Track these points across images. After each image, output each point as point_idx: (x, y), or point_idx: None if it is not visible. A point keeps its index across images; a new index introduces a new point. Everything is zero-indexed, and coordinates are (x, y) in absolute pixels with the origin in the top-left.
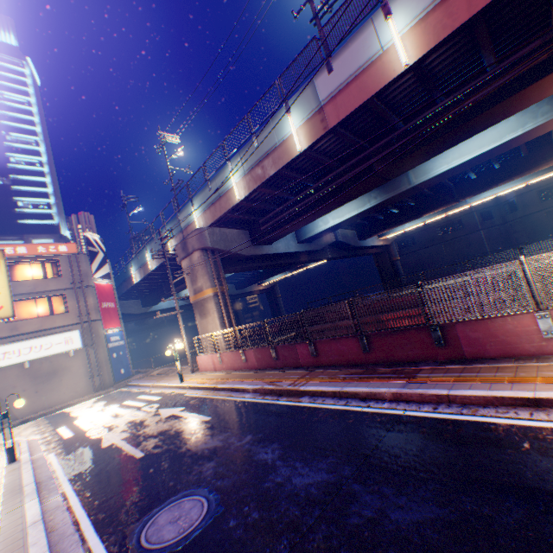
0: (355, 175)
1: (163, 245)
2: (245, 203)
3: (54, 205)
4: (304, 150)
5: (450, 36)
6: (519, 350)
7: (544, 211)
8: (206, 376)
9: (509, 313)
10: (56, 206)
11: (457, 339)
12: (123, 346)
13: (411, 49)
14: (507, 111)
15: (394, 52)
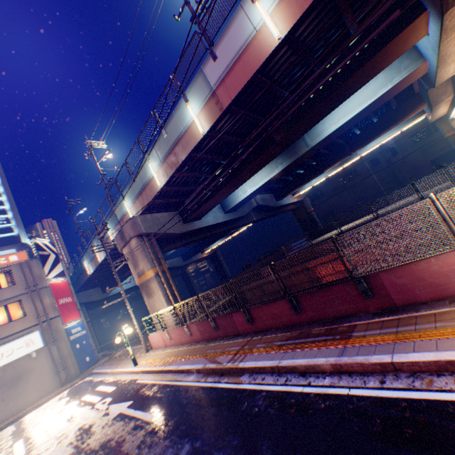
0: (258, 147)
1: (102, 239)
2: (168, 188)
3: (12, 219)
4: (207, 132)
5: (313, 5)
6: (451, 290)
7: (419, 150)
8: (157, 355)
9: (432, 254)
10: (14, 219)
11: (384, 287)
12: (85, 335)
13: (281, 24)
14: (376, 67)
15: (266, 29)
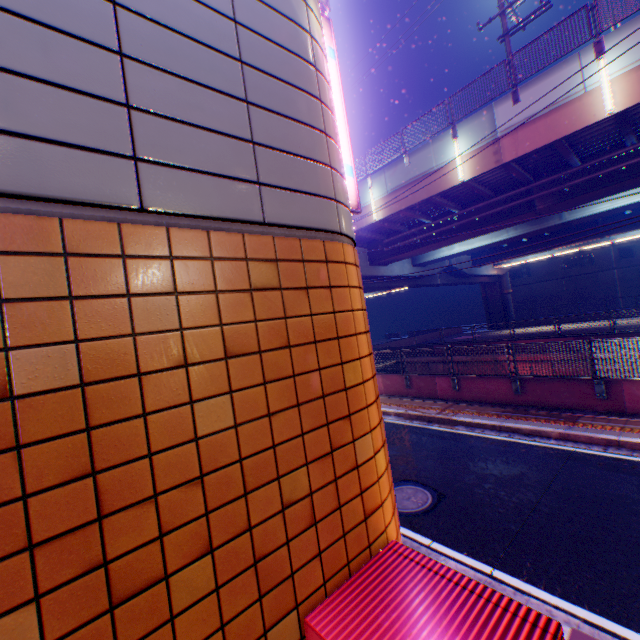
0: (509, 209)
1: None
2: (379, 223)
3: None
4: (466, 181)
5: None
6: None
7: None
8: None
9: None
10: None
11: (620, 394)
12: None
13: (620, 96)
14: None
15: (598, 95)
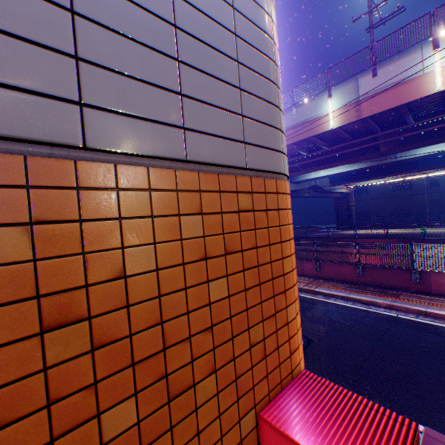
0: (362, 149)
1: None
2: None
3: None
4: (335, 128)
5: None
6: None
7: None
8: None
9: None
10: None
11: (428, 281)
12: None
13: None
14: None
15: (432, 76)
